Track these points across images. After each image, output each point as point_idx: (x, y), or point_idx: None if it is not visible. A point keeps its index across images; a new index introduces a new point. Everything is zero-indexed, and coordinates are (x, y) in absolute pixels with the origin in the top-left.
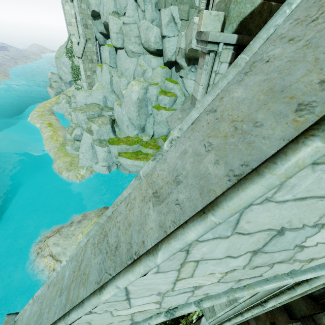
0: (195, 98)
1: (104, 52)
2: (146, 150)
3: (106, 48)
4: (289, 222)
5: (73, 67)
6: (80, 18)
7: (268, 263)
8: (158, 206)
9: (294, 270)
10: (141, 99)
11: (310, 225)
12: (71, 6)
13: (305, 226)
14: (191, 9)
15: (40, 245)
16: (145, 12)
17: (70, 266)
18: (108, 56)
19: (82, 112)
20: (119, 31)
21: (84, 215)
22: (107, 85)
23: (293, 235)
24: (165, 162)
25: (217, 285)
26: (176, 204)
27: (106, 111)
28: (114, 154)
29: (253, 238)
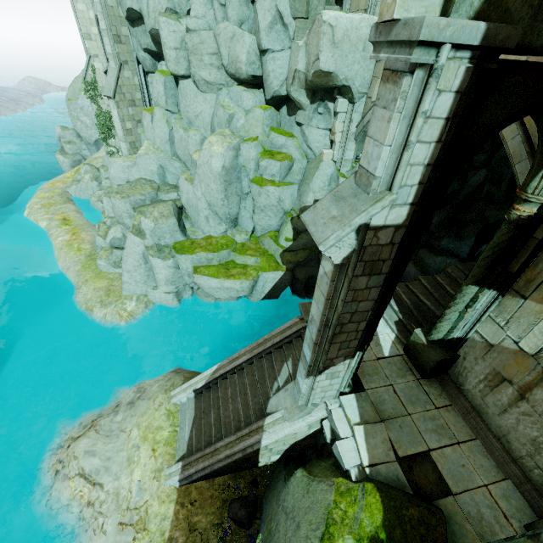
0: (369, 173)
1: (155, 85)
2: (243, 258)
3: (159, 78)
4: None
5: (101, 115)
6: (106, 24)
7: None
8: None
9: None
10: (230, 169)
11: None
12: (88, 3)
13: None
14: None
15: (61, 455)
16: (228, 7)
17: None
18: (162, 92)
19: (122, 198)
20: (180, 44)
21: (138, 389)
22: (164, 145)
23: None
24: None
25: None
26: None
27: (166, 193)
28: (186, 270)
29: None
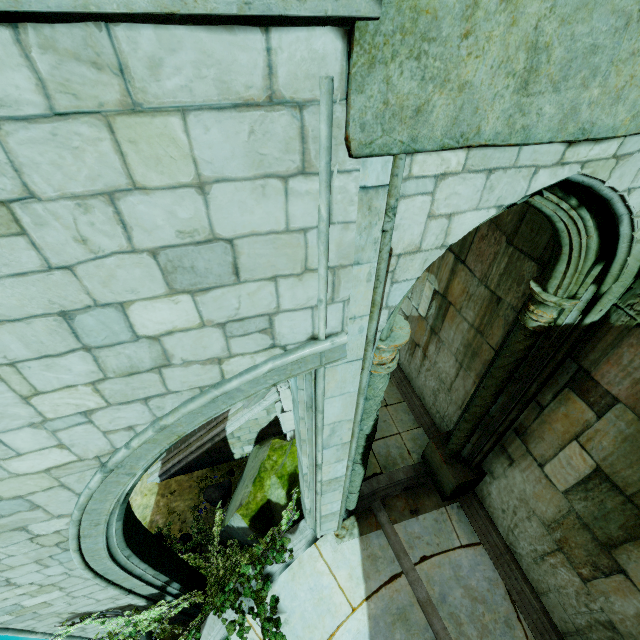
0: None
1: None
2: None
3: None
4: (55, 303)
5: None
6: None
7: (144, 368)
8: None
9: (223, 380)
10: None
11: (89, 304)
12: None
13: (96, 307)
14: None
15: None
16: None
17: None
18: None
19: None
20: None
21: None
22: None
23: (95, 320)
24: None
25: (117, 410)
26: None
27: None
28: None
29: (36, 326)
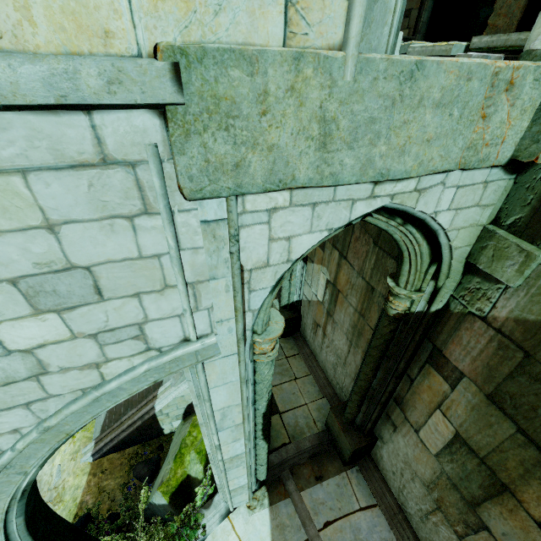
0: None
1: None
2: None
3: None
4: None
5: None
6: None
7: (21, 377)
8: None
9: (104, 381)
10: None
11: None
12: None
13: None
14: None
15: None
16: None
17: None
18: None
19: None
20: None
21: None
22: None
23: None
24: None
25: None
26: None
27: None
28: None
29: None
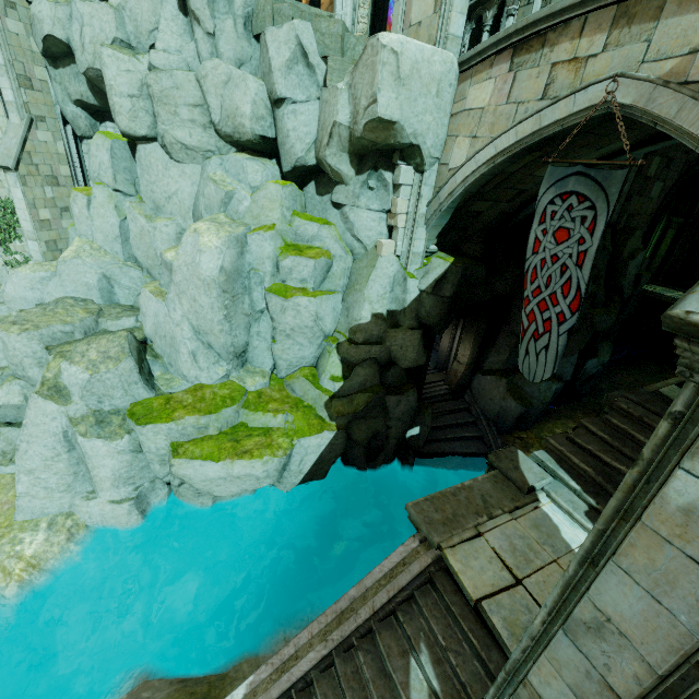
0: None
1: (95, 153)
2: (263, 418)
3: (101, 141)
4: None
5: None
6: (4, 57)
7: None
8: None
9: None
10: (232, 272)
11: None
12: None
13: None
14: (349, 34)
15: None
16: (219, 38)
17: None
18: (108, 163)
19: (23, 331)
20: (139, 91)
21: None
22: (111, 244)
23: None
24: None
25: None
26: None
27: (115, 319)
28: (156, 453)
29: None
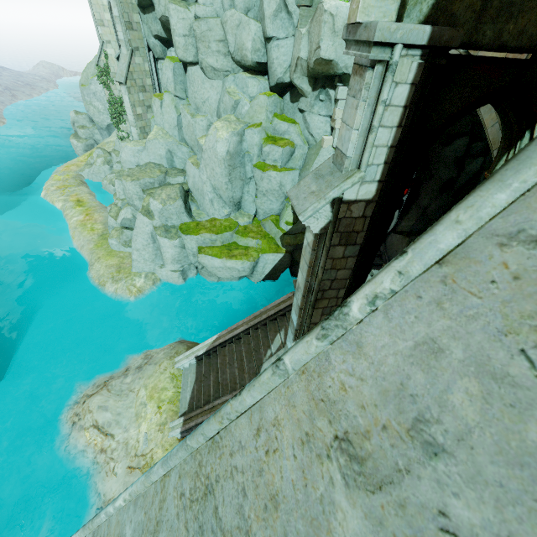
0: (342, 153)
1: (165, 72)
2: (245, 240)
3: (168, 64)
4: None
5: (112, 100)
6: (118, 11)
7: None
8: (364, 494)
9: None
10: (234, 154)
11: None
12: None
13: None
14: None
15: (77, 409)
16: None
17: (134, 520)
18: (171, 79)
19: (132, 180)
20: (189, 32)
21: (146, 356)
22: (172, 130)
23: None
24: (362, 356)
25: None
26: (446, 531)
27: (174, 177)
28: (191, 250)
29: None
